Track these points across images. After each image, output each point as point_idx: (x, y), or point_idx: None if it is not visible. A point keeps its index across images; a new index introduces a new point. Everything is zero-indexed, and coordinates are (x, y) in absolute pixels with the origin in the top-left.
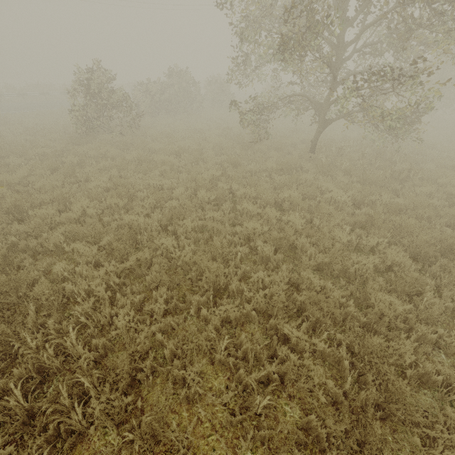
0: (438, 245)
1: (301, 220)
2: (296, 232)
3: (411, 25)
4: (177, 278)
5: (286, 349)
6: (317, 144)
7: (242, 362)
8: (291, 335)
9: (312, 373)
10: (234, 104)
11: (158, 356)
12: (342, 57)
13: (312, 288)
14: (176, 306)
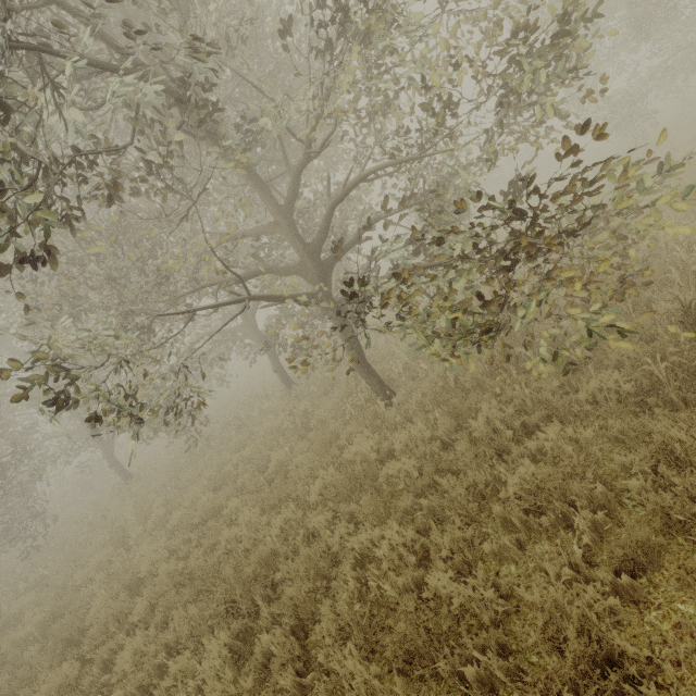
0: None
1: None
2: None
3: None
4: None
5: None
6: None
7: None
8: None
9: None
10: None
11: None
12: None
13: None
14: None
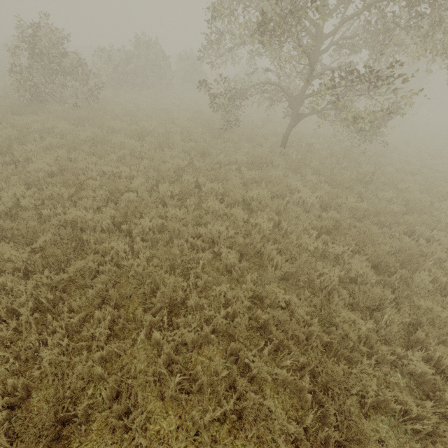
0: (397, 255)
1: (269, 222)
2: (263, 235)
3: (391, 25)
4: (128, 288)
5: (246, 382)
6: (288, 138)
7: (196, 399)
8: (253, 365)
9: (273, 415)
10: (205, 87)
11: (96, 393)
12: (319, 49)
13: (277, 303)
14: (125, 326)
